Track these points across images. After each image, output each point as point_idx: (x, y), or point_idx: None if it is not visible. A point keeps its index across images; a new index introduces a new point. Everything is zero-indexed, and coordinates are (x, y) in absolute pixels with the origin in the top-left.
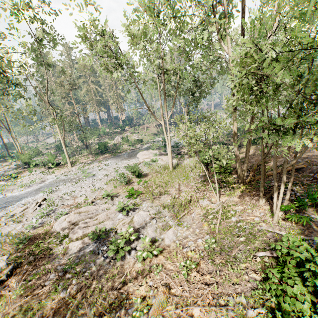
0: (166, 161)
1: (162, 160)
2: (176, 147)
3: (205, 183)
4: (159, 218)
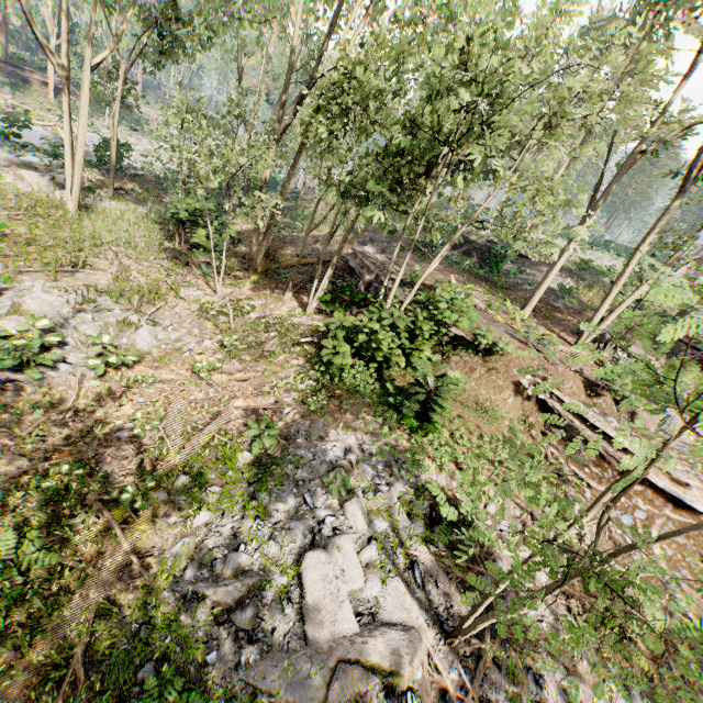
0: (40, 188)
1: (20, 178)
2: (55, 157)
3: (179, 263)
4: (96, 313)
